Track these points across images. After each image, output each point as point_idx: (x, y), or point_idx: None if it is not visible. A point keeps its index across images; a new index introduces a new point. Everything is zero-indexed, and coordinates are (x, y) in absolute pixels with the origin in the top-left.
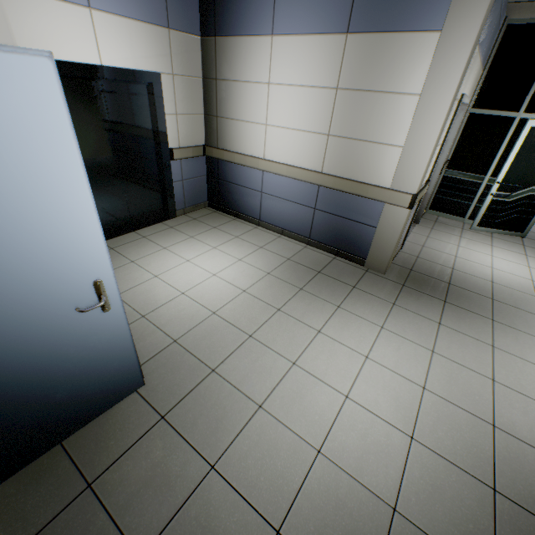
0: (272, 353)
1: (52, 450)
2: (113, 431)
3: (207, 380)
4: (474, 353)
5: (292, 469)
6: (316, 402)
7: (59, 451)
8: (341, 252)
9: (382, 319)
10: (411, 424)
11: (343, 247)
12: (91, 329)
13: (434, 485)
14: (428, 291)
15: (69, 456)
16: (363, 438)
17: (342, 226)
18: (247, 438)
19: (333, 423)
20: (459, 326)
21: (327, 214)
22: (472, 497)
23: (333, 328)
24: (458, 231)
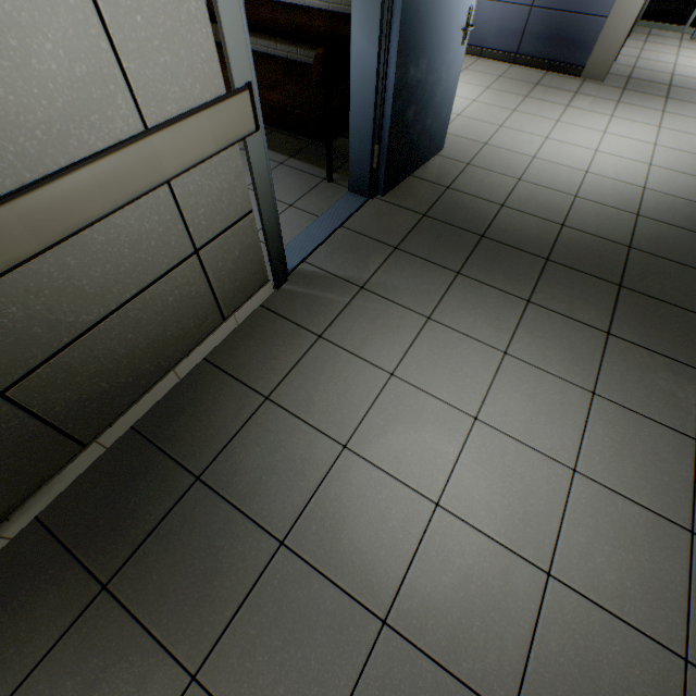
0: (525, 134)
1: (409, 179)
2: (440, 171)
3: (485, 149)
4: (695, 126)
5: (572, 179)
6: (574, 154)
7: (414, 179)
8: (555, 65)
9: (610, 112)
10: (648, 160)
11: (558, 56)
12: (453, 62)
13: (668, 180)
14: (649, 92)
15: (422, 180)
16: (615, 166)
17: (563, 25)
18: (534, 170)
19: (591, 162)
20: (681, 112)
21: (546, 11)
22: (694, 183)
23: (569, 119)
24: (676, 43)
